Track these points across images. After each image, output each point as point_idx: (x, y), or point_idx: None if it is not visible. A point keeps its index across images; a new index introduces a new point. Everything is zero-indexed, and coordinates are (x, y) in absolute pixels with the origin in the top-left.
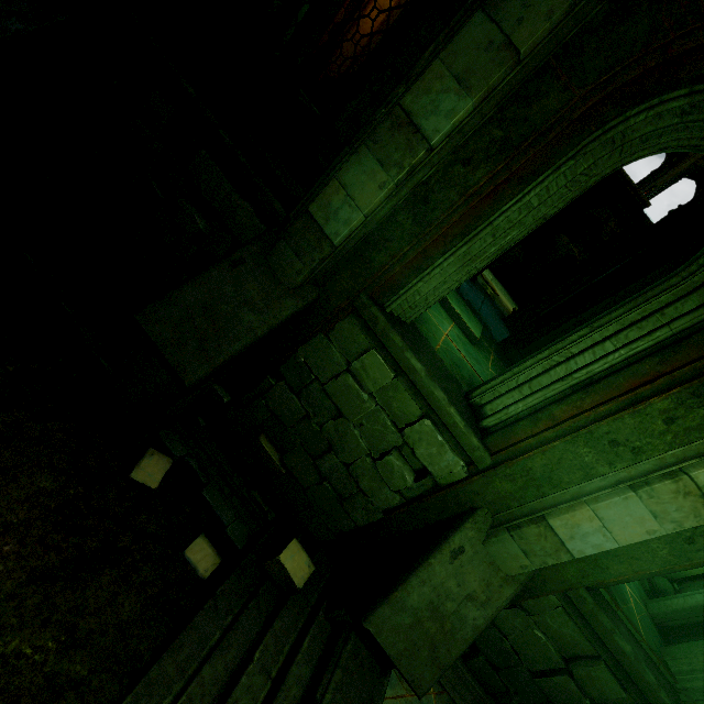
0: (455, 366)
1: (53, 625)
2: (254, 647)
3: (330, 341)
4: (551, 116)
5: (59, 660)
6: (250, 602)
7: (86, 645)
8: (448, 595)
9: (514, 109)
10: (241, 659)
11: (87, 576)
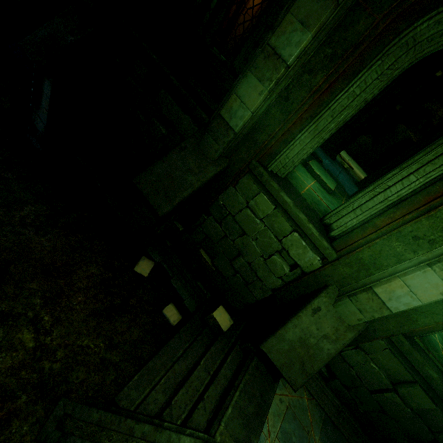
0: (315, 204)
1: (102, 336)
2: (201, 359)
3: (236, 190)
4: (361, 34)
5: (106, 352)
6: (198, 337)
7: (117, 348)
8: (311, 334)
9: (338, 34)
10: (194, 364)
11: (116, 316)
